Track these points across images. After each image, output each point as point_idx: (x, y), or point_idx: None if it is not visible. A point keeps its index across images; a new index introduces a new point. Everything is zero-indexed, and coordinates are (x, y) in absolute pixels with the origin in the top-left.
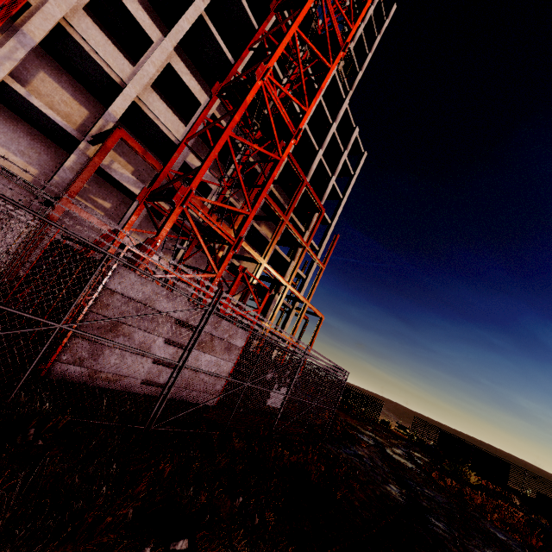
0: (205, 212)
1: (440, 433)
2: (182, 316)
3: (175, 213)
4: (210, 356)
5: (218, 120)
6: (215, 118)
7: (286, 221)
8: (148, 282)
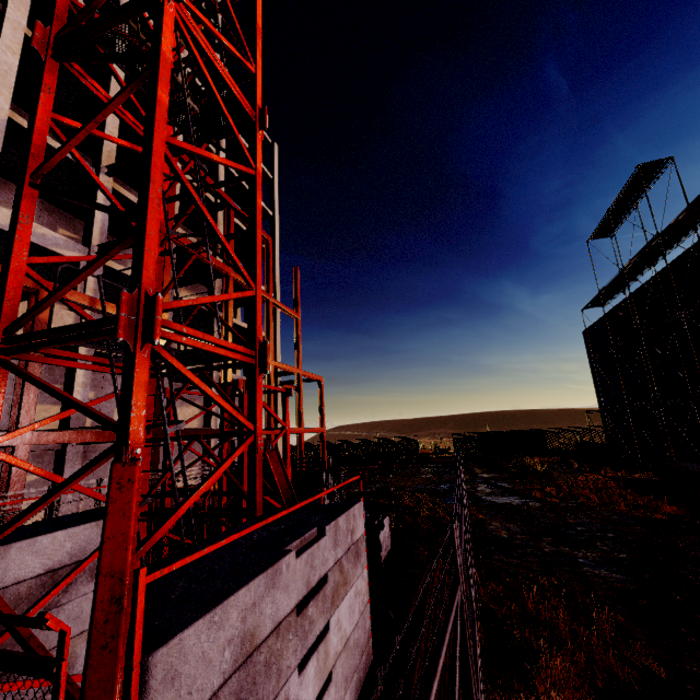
0: (191, 329)
1: (481, 437)
2: (300, 589)
3: (139, 366)
4: (347, 595)
5: (104, 111)
6: (16, 128)
7: (232, 273)
8: (227, 606)
